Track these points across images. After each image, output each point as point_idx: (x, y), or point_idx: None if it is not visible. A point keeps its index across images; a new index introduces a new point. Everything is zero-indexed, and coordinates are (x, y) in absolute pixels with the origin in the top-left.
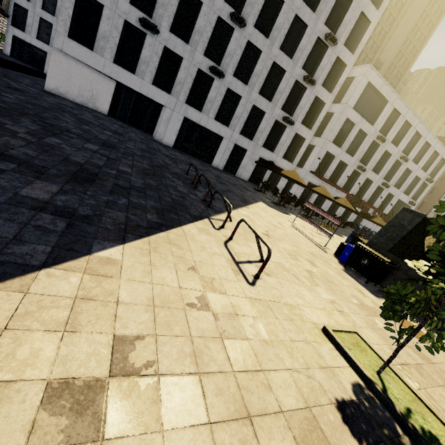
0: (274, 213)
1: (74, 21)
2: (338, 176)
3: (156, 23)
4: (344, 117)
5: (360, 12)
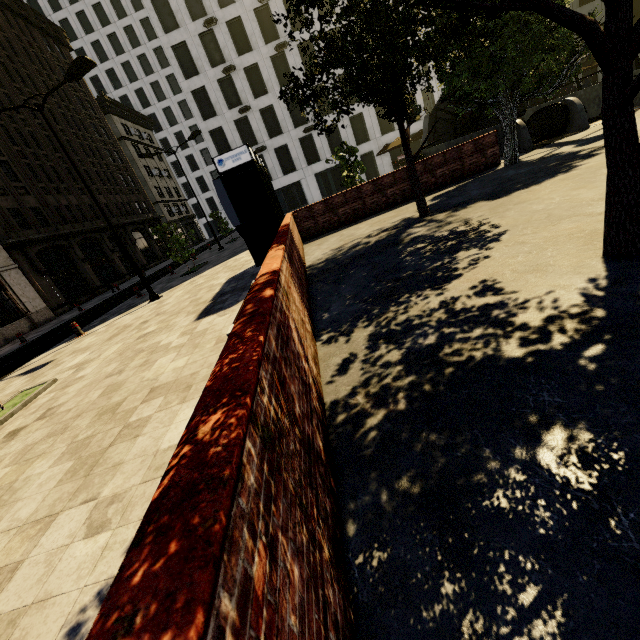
0: None
1: None
2: None
3: (261, 144)
4: None
5: None
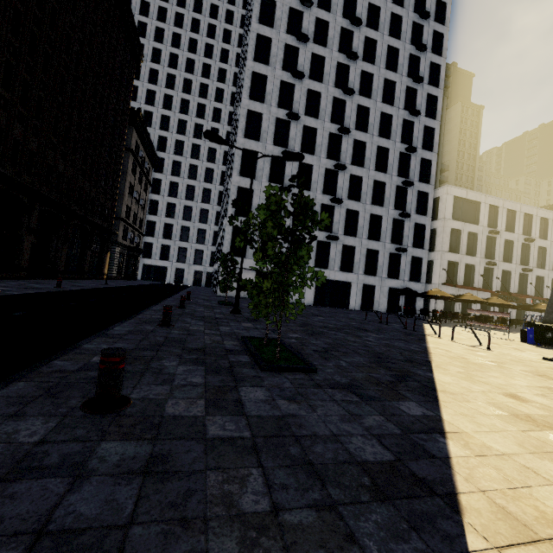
0: (444, 328)
1: (231, 245)
2: (471, 278)
3: None
4: (448, 229)
5: (420, 159)
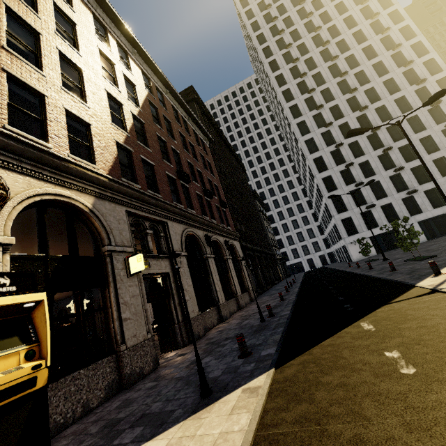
0: None
1: (345, 230)
2: None
3: (370, 203)
4: None
5: None
